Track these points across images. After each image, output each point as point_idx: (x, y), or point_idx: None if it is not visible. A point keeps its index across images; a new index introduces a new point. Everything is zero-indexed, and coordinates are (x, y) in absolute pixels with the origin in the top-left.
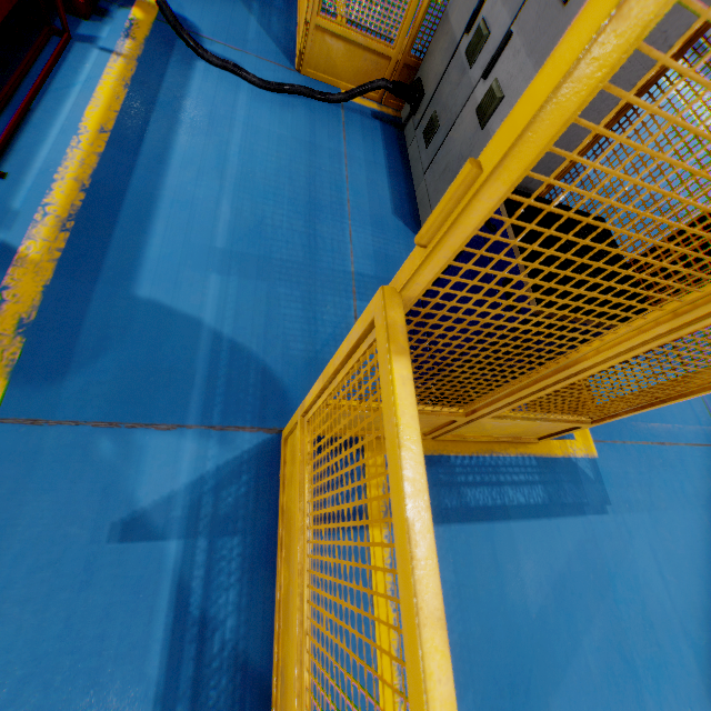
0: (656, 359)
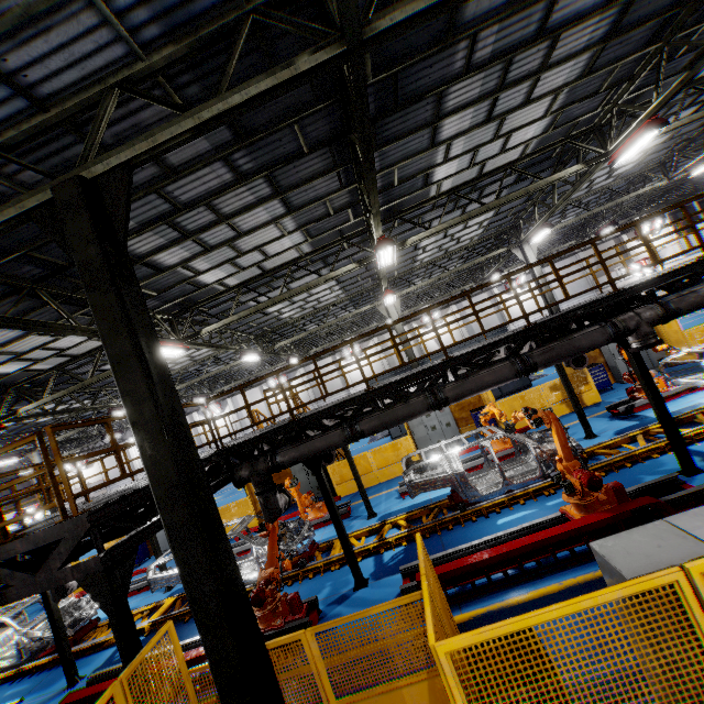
0: None
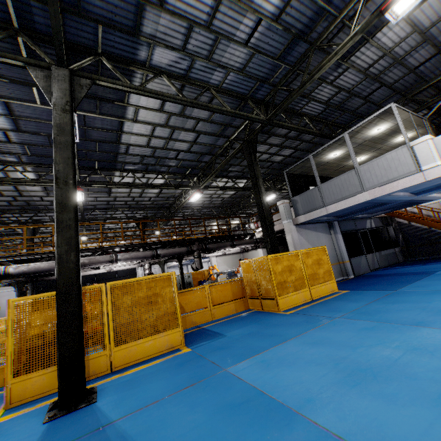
0: (46, 436)
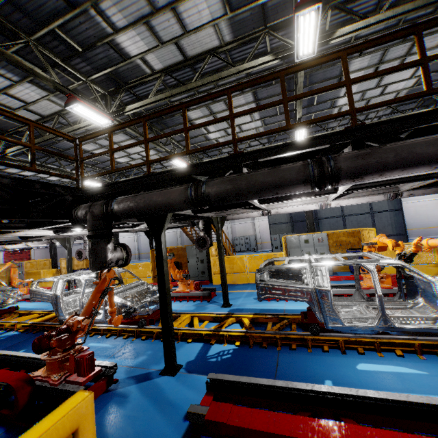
0: None
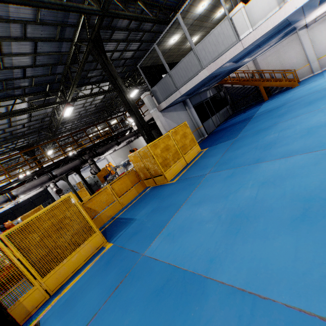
0: None
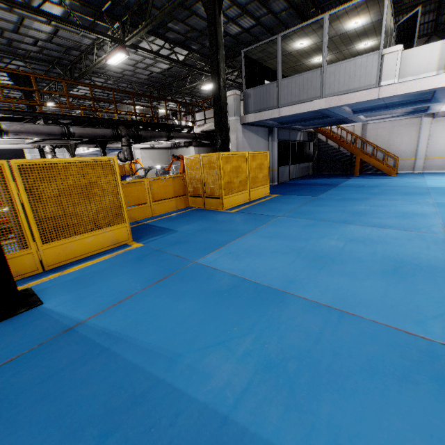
0: None
